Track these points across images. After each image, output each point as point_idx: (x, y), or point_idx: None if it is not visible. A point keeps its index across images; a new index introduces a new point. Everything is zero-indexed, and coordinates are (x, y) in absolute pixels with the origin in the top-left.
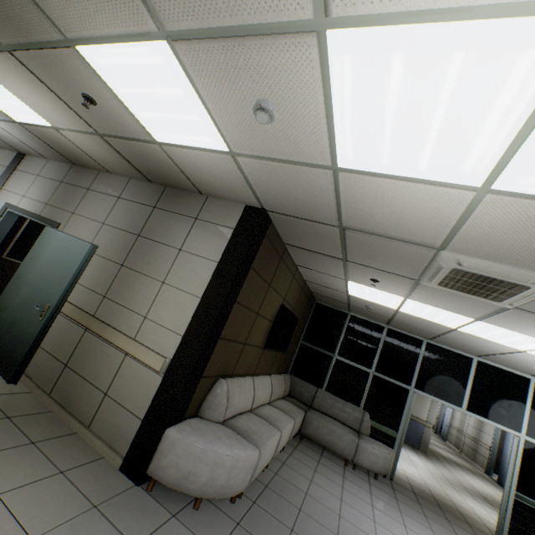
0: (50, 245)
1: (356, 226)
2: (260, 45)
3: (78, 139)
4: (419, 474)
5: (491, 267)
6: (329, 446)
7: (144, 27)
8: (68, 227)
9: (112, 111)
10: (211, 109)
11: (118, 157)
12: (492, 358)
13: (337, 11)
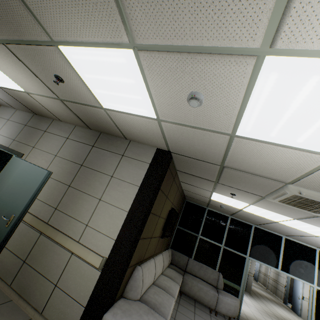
0: (16, 170)
1: (233, 166)
2: (208, 59)
3: (43, 100)
4: (251, 311)
5: None
6: (199, 300)
7: (118, 39)
8: (29, 157)
9: (74, 87)
10: (152, 93)
11: (70, 113)
12: (295, 237)
13: (281, 45)
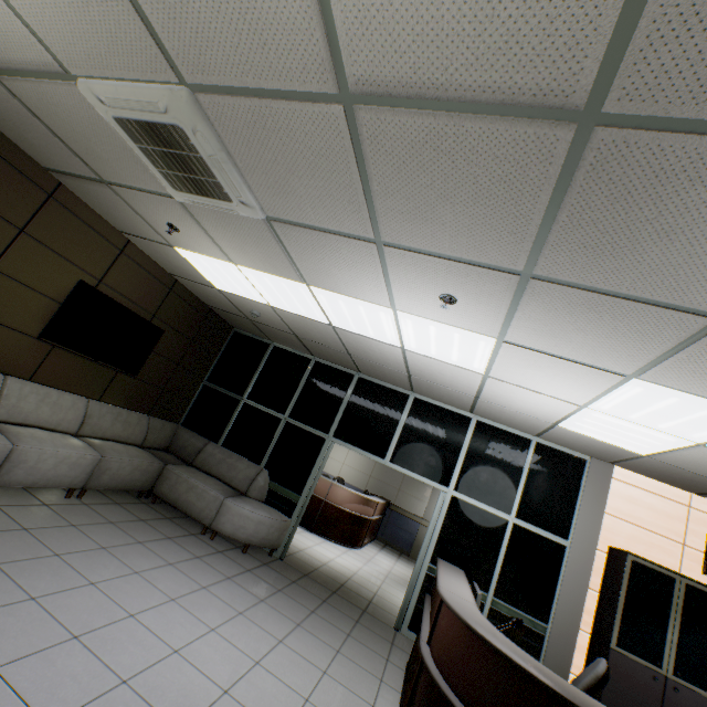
0: None
1: None
2: None
3: None
4: (359, 568)
5: (120, 92)
6: (185, 508)
7: None
8: None
9: None
10: None
11: None
12: (419, 386)
13: None
